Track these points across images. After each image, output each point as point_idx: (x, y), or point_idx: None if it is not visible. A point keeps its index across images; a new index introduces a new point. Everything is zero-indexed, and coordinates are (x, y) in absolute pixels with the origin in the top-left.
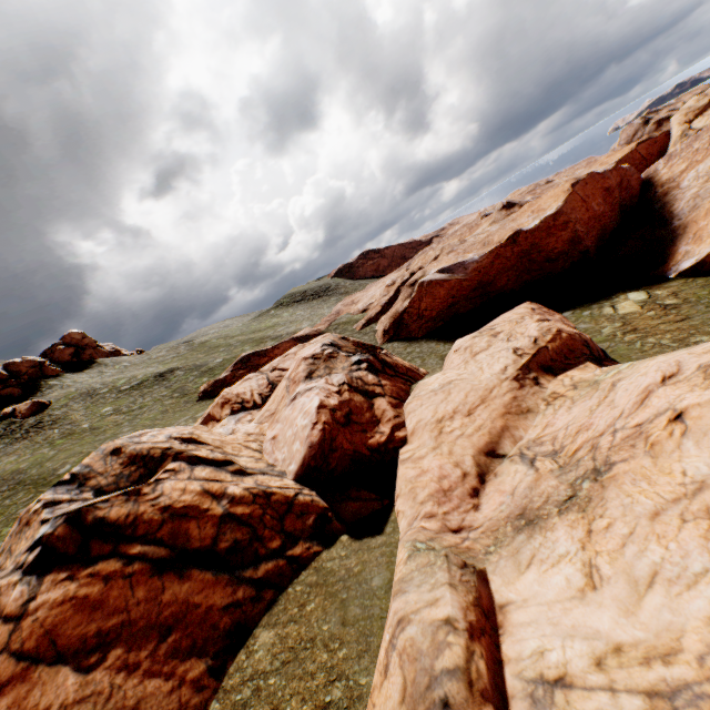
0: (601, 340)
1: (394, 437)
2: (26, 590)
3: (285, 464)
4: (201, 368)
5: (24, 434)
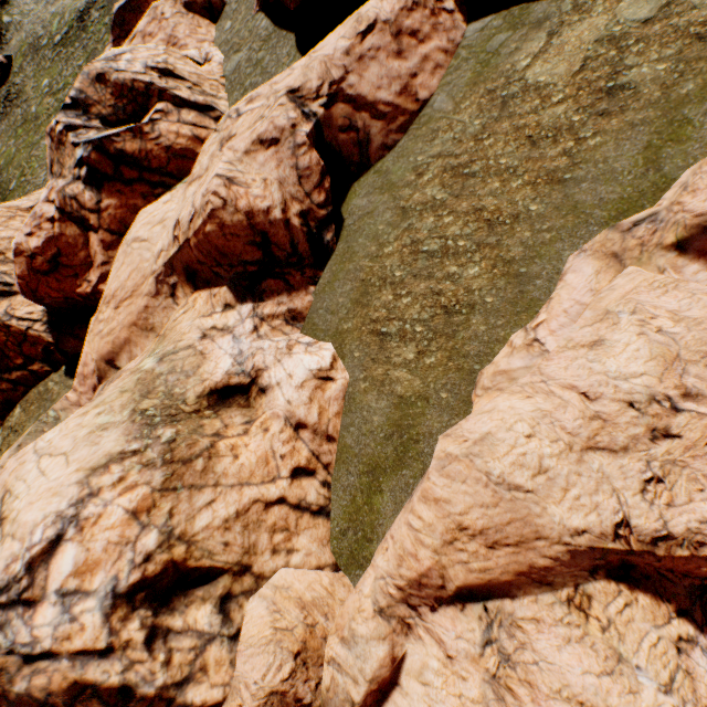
0: (394, 179)
1: (99, 290)
2: None
3: None
4: (112, 9)
5: (5, 109)
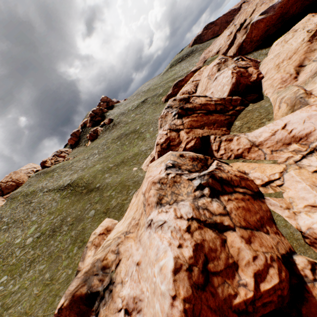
0: None
1: (258, 77)
2: (180, 121)
3: (221, 96)
4: (156, 95)
5: (112, 128)
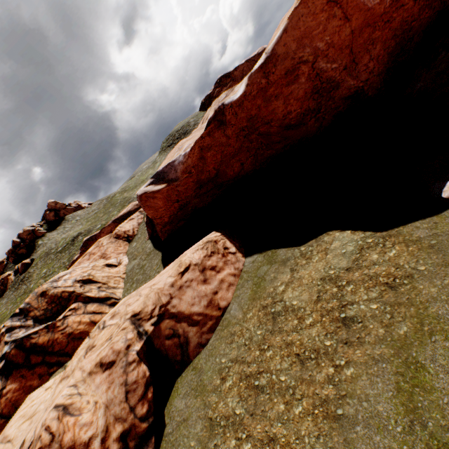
0: (205, 380)
1: None
2: None
3: None
4: (88, 235)
5: (18, 285)
